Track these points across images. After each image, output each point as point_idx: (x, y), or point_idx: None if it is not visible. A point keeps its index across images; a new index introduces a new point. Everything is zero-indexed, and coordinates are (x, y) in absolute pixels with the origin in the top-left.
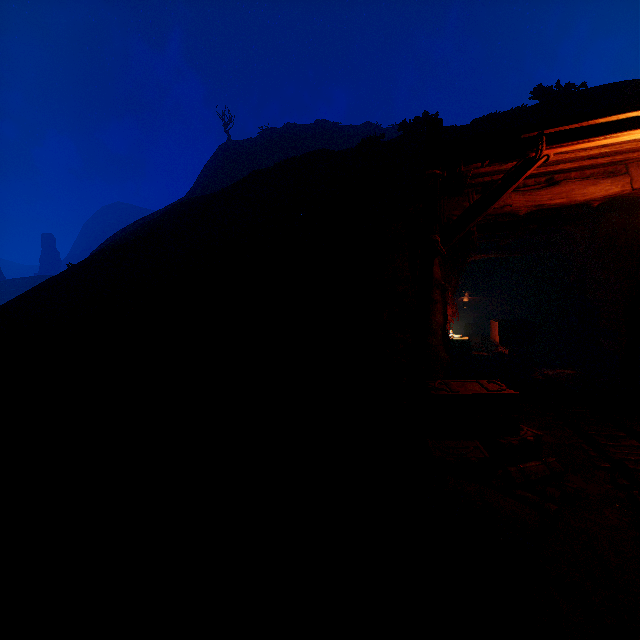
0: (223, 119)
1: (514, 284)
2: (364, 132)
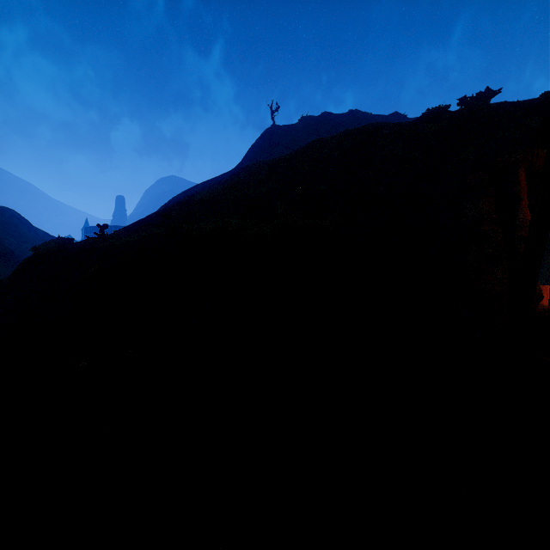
0: (271, 108)
1: (545, 261)
2: (392, 121)
